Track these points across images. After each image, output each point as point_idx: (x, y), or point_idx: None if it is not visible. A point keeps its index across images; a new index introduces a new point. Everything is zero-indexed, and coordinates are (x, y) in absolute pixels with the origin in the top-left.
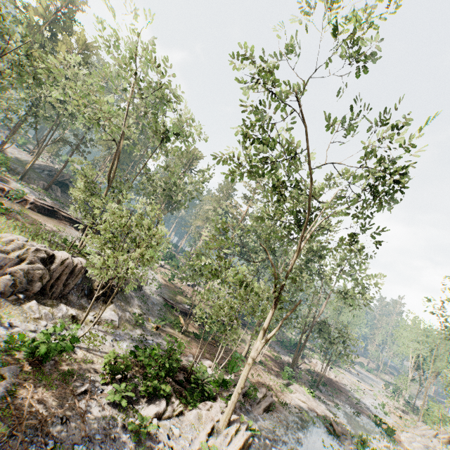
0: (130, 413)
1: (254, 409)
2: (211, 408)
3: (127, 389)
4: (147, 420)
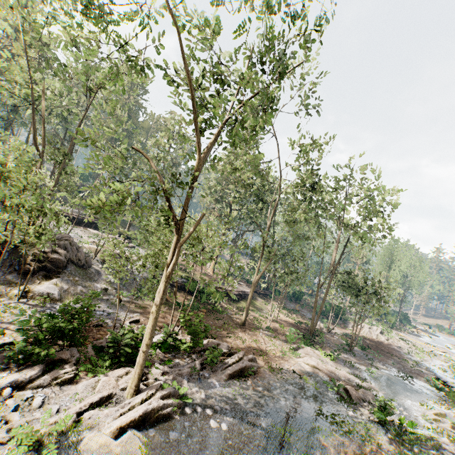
0: None
1: (213, 375)
2: (127, 375)
3: None
4: None
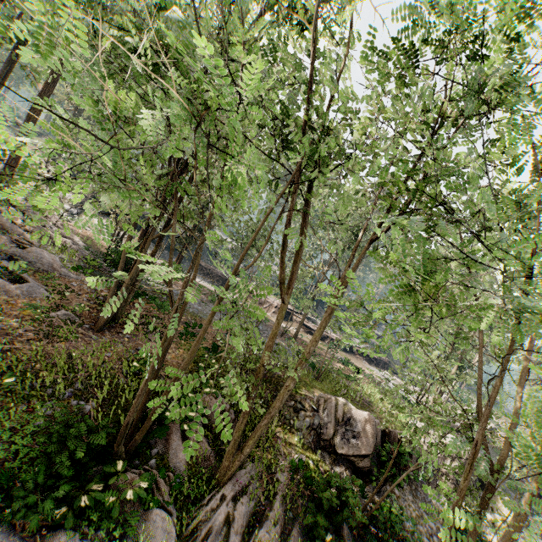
0: None
1: None
2: None
3: None
4: None
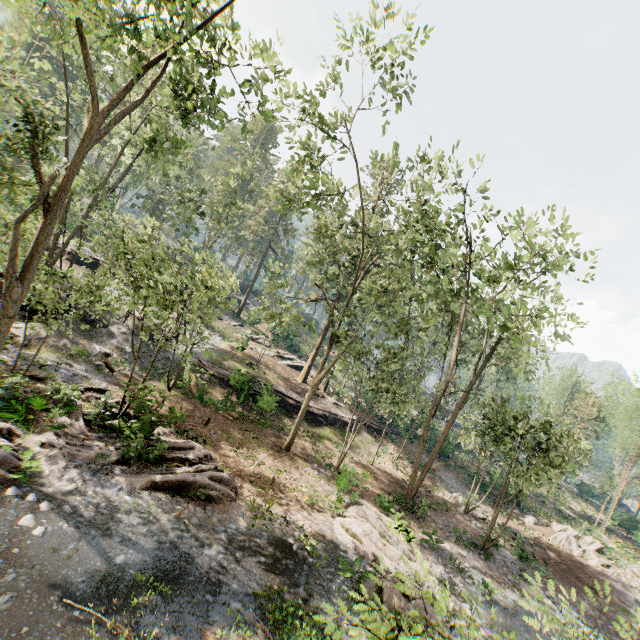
0: None
1: (128, 476)
2: None
3: None
4: None
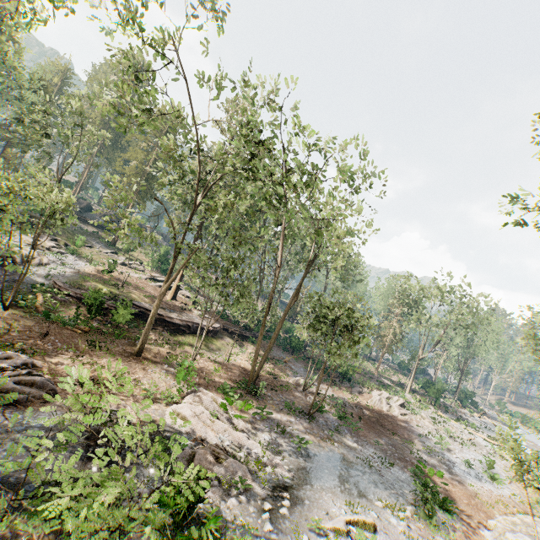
0: None
1: None
2: None
3: None
4: None
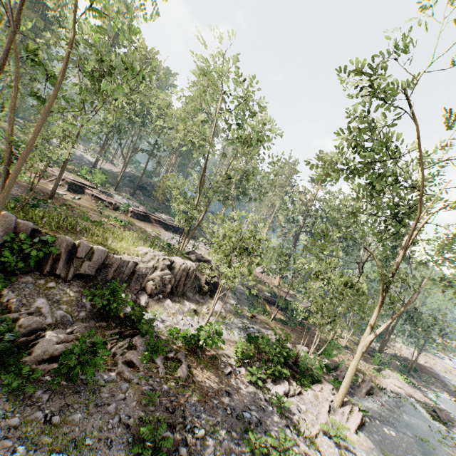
0: (264, 390)
1: (356, 392)
2: (322, 390)
3: (258, 371)
4: (283, 397)
